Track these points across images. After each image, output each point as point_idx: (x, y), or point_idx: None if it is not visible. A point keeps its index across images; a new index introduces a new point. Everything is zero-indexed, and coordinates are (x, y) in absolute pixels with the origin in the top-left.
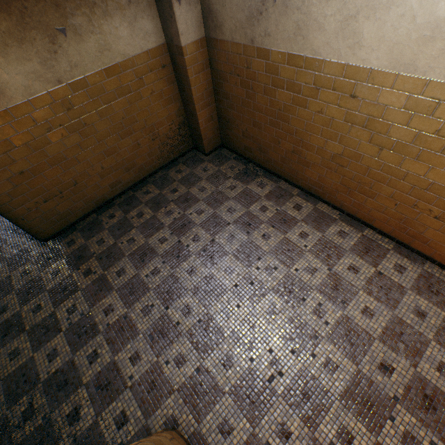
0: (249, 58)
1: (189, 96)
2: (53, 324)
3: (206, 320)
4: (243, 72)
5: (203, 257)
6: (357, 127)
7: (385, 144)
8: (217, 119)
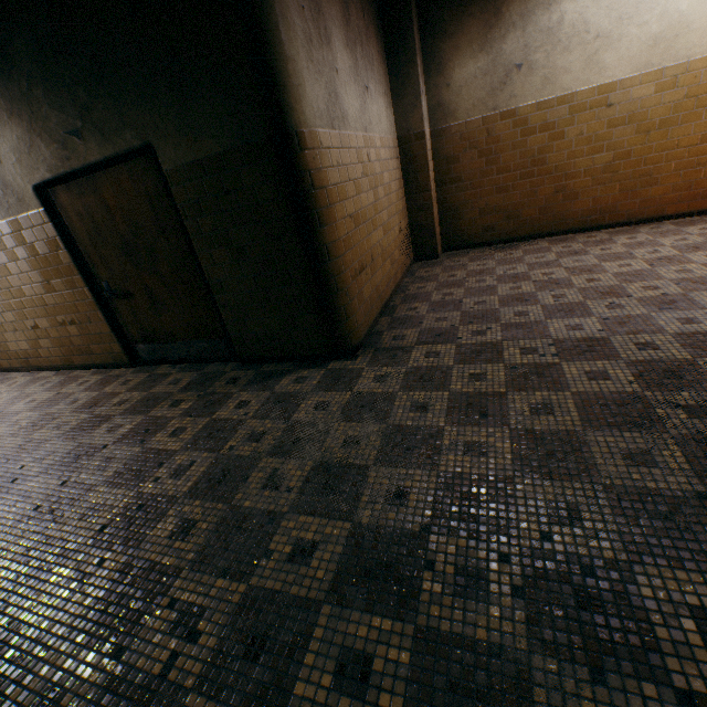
0: (491, 125)
1: (422, 185)
2: (531, 368)
3: (681, 282)
4: (483, 142)
5: (582, 274)
6: (620, 128)
7: (649, 128)
8: (438, 217)
